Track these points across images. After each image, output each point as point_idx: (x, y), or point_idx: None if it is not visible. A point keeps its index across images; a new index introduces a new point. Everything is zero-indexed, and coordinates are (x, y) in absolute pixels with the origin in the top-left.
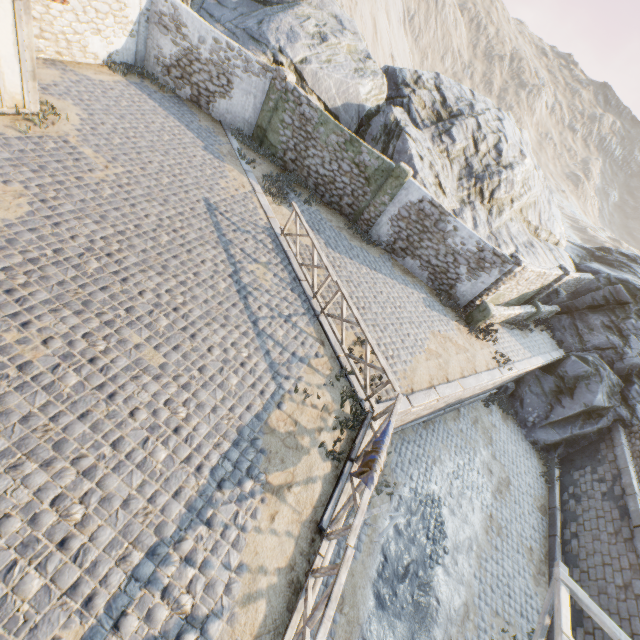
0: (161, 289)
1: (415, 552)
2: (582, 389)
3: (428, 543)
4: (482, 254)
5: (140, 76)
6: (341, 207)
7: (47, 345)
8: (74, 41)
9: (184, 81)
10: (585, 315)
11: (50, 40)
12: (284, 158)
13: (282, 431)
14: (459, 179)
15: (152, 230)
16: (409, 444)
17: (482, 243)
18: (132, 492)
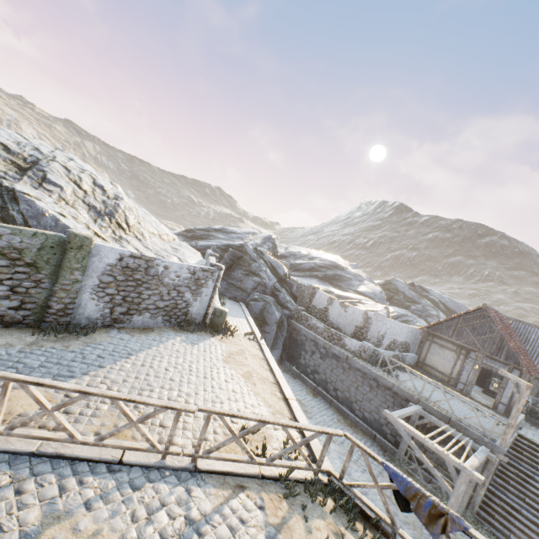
0: None
1: None
2: (268, 316)
3: None
4: (196, 275)
5: None
6: (1, 317)
7: None
8: None
9: None
10: (230, 274)
11: None
12: None
13: None
14: (95, 221)
15: None
16: None
17: (192, 268)
18: None
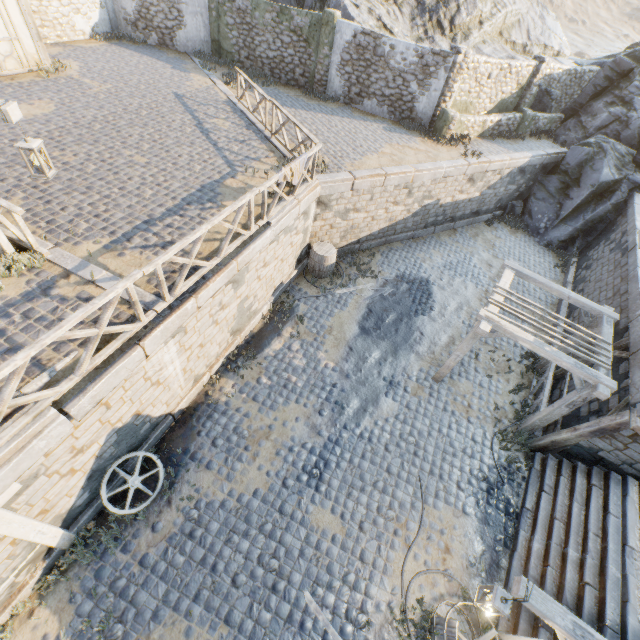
0: (144, 134)
1: (400, 309)
2: (587, 173)
3: (414, 305)
4: (424, 61)
5: (119, 40)
6: (297, 81)
7: (76, 157)
8: (65, 24)
9: (149, 30)
10: (589, 107)
11: (50, 27)
12: (240, 59)
13: (235, 187)
14: (412, 20)
15: (135, 110)
16: (397, 252)
17: (419, 49)
18: (132, 204)
